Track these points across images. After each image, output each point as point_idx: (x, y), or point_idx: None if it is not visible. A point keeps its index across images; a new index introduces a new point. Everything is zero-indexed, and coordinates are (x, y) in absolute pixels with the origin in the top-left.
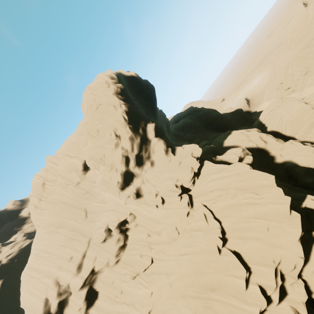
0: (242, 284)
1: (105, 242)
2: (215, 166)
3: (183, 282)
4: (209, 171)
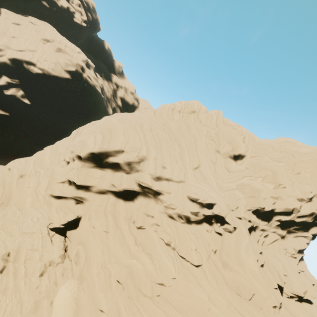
0: None
1: (192, 202)
2: None
3: None
4: (315, 316)
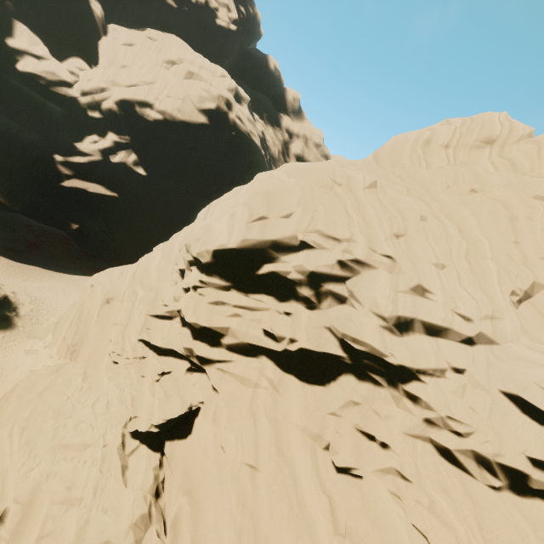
0: None
1: (535, 423)
2: None
3: None
4: None
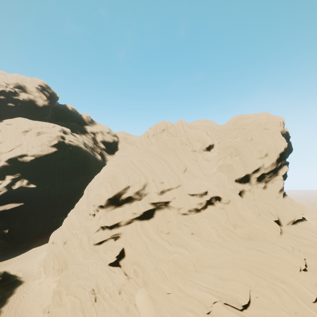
0: (313, 297)
1: (193, 196)
2: (315, 229)
3: (250, 263)
4: (307, 227)
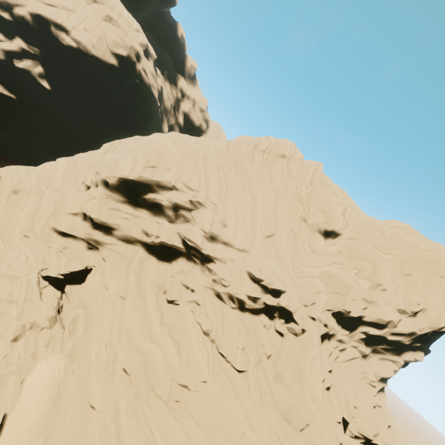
0: None
1: (253, 282)
2: None
3: None
4: None
